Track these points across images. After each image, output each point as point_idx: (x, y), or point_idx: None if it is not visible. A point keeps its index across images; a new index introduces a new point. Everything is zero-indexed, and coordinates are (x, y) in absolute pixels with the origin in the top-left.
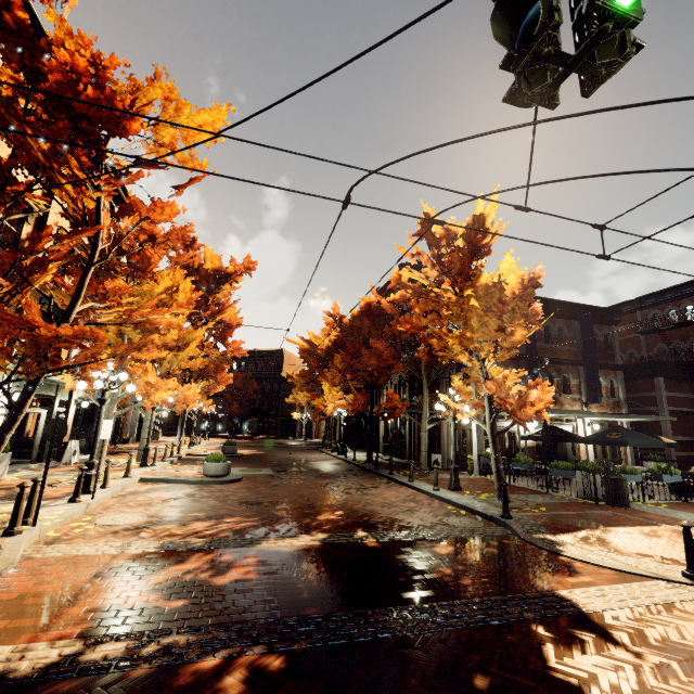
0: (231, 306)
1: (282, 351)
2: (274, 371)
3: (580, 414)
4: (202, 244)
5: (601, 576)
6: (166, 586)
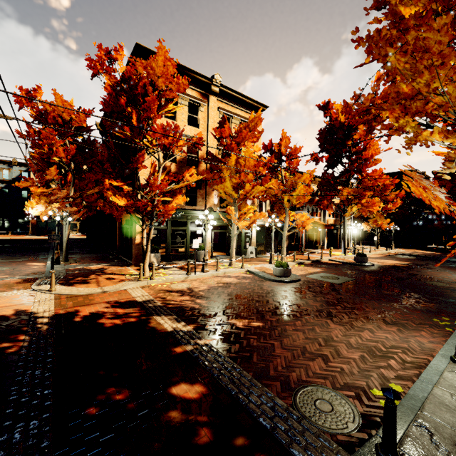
0: (370, 141)
1: None
2: None
3: None
4: (333, 103)
5: None
6: (97, 313)
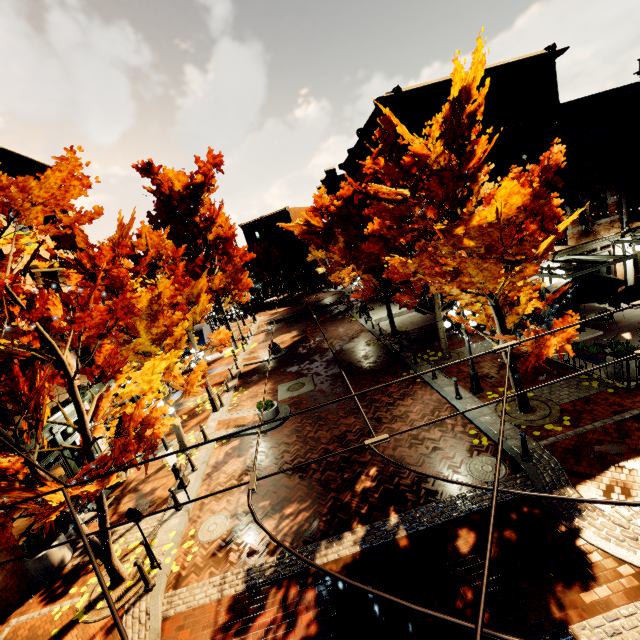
0: (219, 215)
1: (286, 211)
2: (287, 232)
3: (617, 258)
4: (159, 166)
5: (619, 583)
6: None
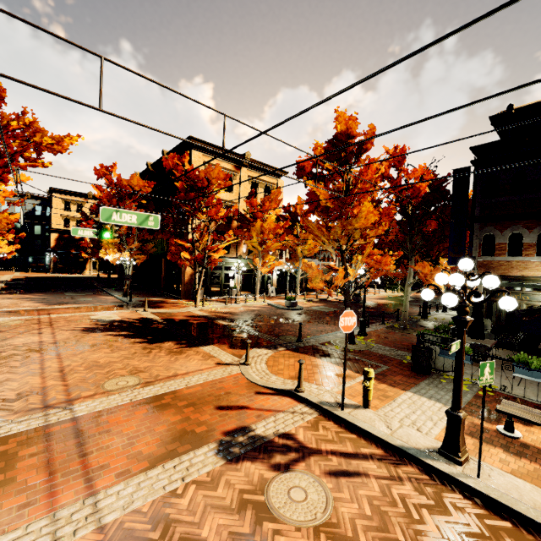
0: None
1: None
2: None
3: None
4: None
5: (235, 352)
6: (184, 319)
